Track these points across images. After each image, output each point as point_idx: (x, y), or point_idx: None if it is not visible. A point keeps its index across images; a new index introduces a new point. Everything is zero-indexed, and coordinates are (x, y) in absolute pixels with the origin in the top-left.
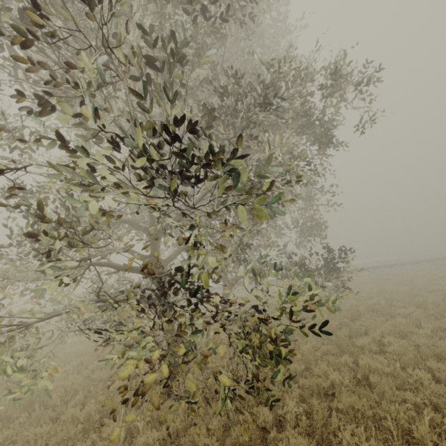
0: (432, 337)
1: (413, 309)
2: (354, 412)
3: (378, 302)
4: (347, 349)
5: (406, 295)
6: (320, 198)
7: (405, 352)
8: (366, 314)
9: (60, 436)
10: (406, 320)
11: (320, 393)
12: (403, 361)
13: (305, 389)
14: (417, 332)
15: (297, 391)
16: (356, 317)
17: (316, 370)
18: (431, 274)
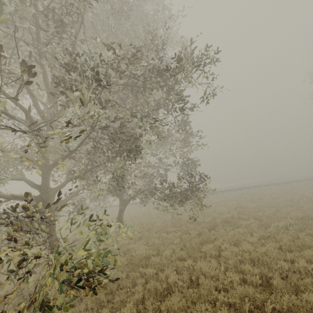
0: (258, 243)
1: (252, 221)
2: (172, 312)
3: (232, 215)
4: (192, 255)
5: (252, 210)
6: (192, 140)
7: (232, 257)
8: (222, 225)
9: None
10: (244, 230)
11: (157, 294)
12: (227, 265)
13: (146, 292)
14: (248, 240)
15: (142, 292)
16: (212, 227)
17: (161, 274)
18: (275, 194)
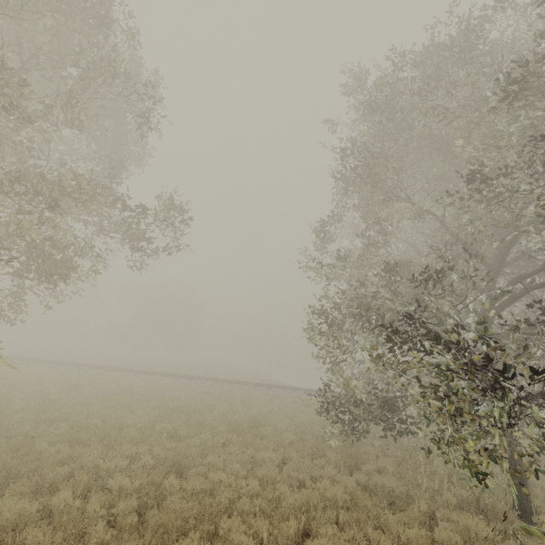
0: None
1: None
2: None
3: None
4: None
5: None
6: None
7: None
8: None
9: None
10: None
11: None
12: None
13: None
14: None
15: None
16: None
17: None
18: None
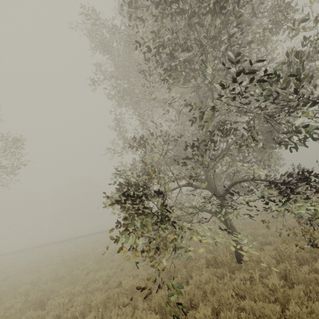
0: None
1: None
2: None
3: None
4: None
5: None
6: None
7: None
8: None
9: (209, 287)
10: None
11: None
12: None
13: None
14: None
15: None
16: None
17: None
18: None
